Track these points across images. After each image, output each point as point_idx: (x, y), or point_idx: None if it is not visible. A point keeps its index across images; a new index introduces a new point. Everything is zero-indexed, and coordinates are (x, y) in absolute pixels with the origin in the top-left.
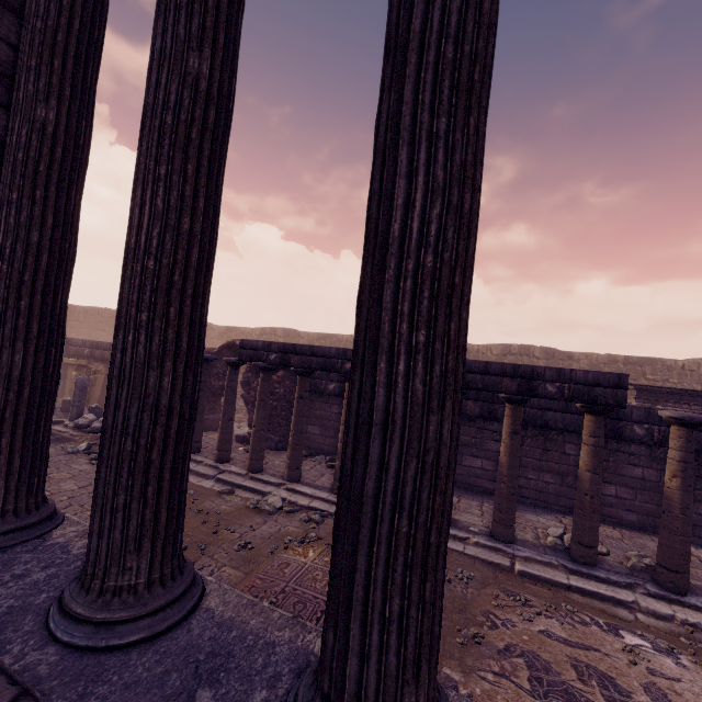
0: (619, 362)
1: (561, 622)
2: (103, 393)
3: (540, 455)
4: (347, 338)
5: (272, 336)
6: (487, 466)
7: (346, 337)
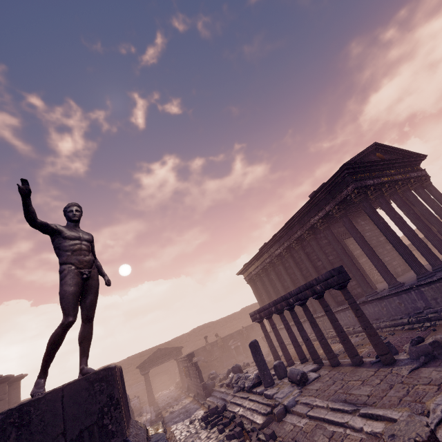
0: None
1: None
2: None
3: None
4: None
5: None
6: None
7: None
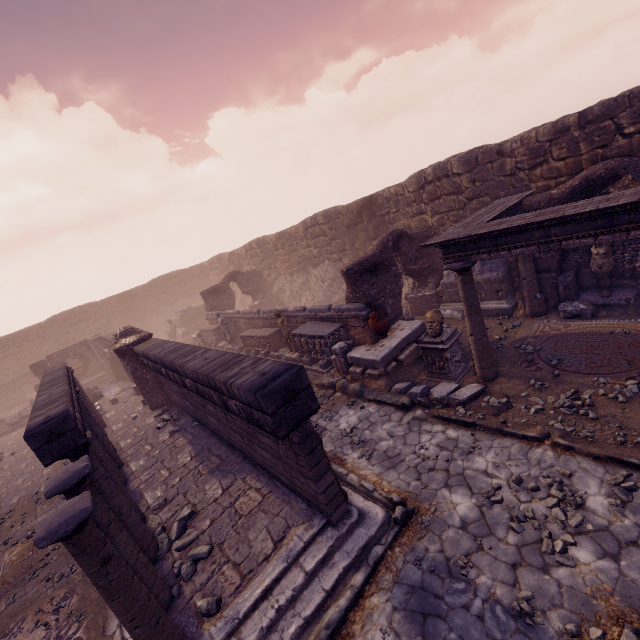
0: (570, 129)
1: (46, 635)
2: (118, 370)
3: (226, 418)
4: (294, 230)
5: (252, 250)
6: (217, 424)
7: (292, 229)
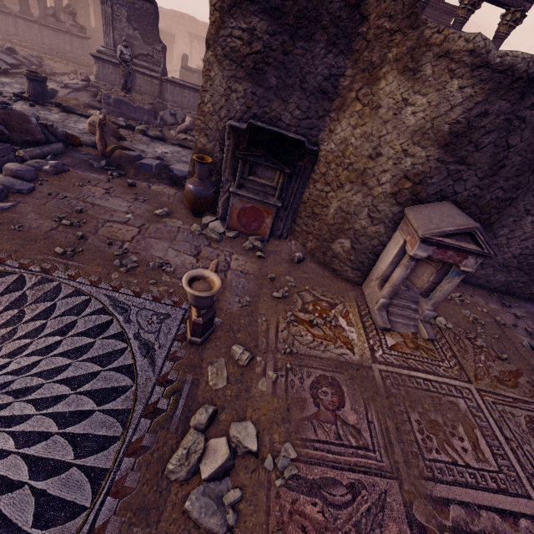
0: None
1: None
2: None
3: None
4: None
5: None
6: None
7: None
